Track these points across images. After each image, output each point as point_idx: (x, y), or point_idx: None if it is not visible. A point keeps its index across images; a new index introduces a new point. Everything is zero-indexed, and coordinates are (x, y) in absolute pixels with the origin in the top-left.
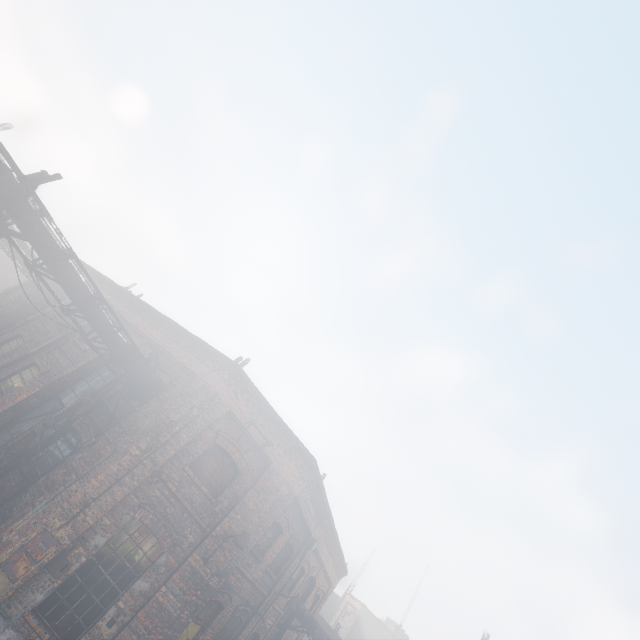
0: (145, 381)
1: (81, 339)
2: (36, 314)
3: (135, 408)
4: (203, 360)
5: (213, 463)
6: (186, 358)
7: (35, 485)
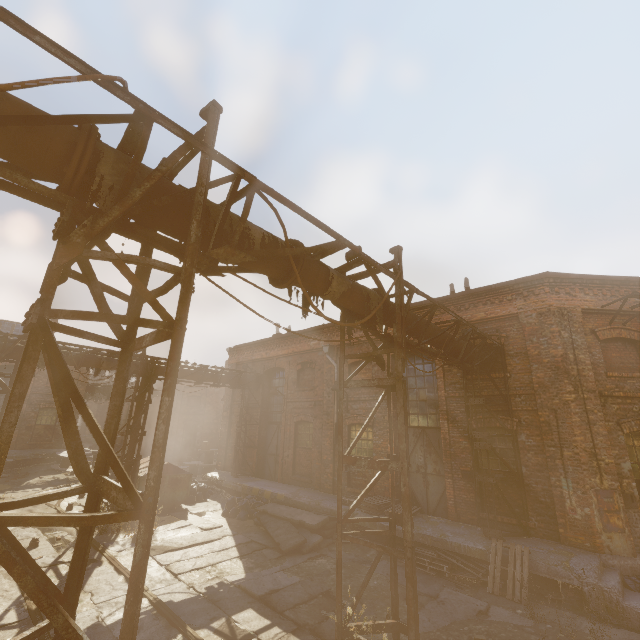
0: (491, 353)
1: None
2: (271, 404)
3: (505, 377)
4: (498, 301)
5: (613, 355)
6: (477, 313)
7: (526, 477)
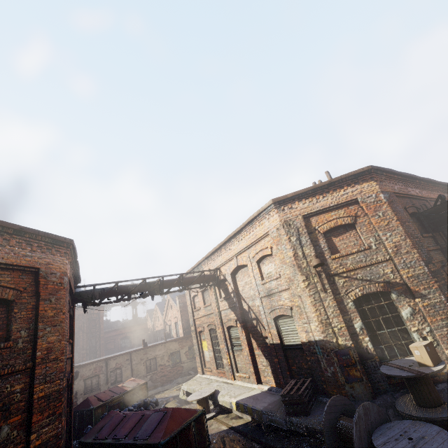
0: None
1: None
2: None
3: None
4: None
5: None
6: None
7: None
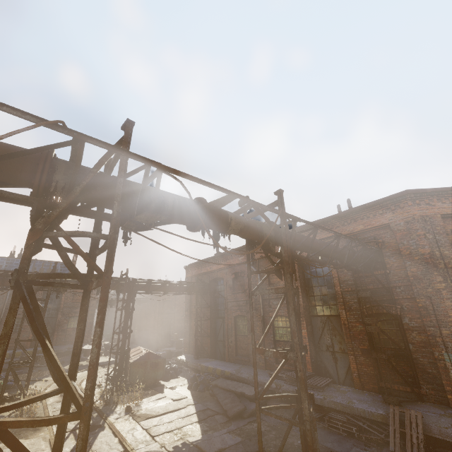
0: (371, 256)
1: (269, 285)
2: (216, 304)
3: (386, 273)
4: (372, 215)
5: None
6: (357, 226)
7: (413, 353)
